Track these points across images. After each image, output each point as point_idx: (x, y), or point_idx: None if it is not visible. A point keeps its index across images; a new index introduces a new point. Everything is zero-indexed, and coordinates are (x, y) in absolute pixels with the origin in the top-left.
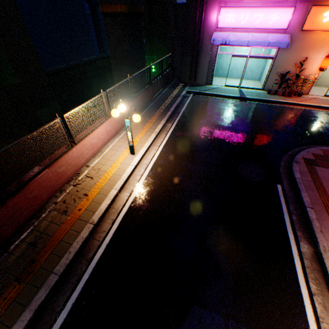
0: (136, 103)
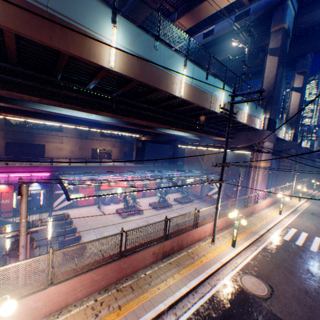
0: (306, 184)
